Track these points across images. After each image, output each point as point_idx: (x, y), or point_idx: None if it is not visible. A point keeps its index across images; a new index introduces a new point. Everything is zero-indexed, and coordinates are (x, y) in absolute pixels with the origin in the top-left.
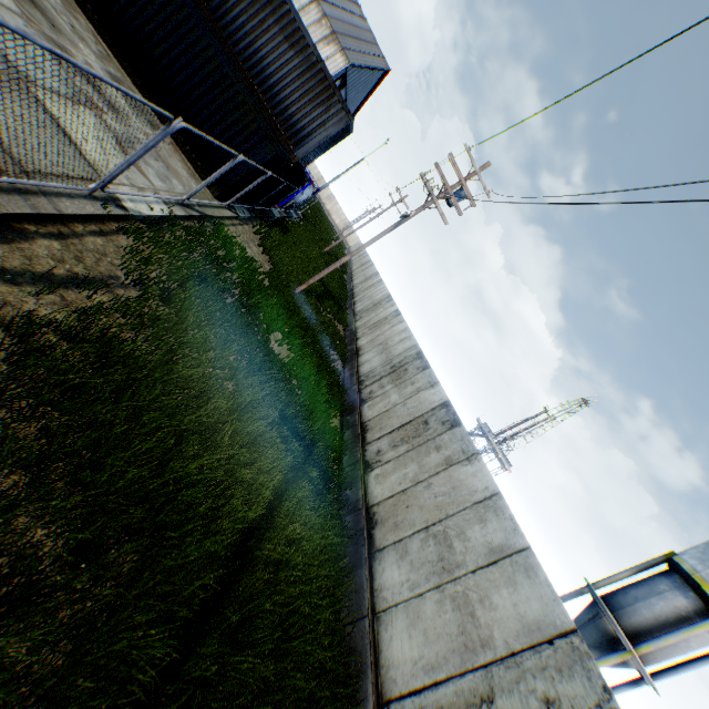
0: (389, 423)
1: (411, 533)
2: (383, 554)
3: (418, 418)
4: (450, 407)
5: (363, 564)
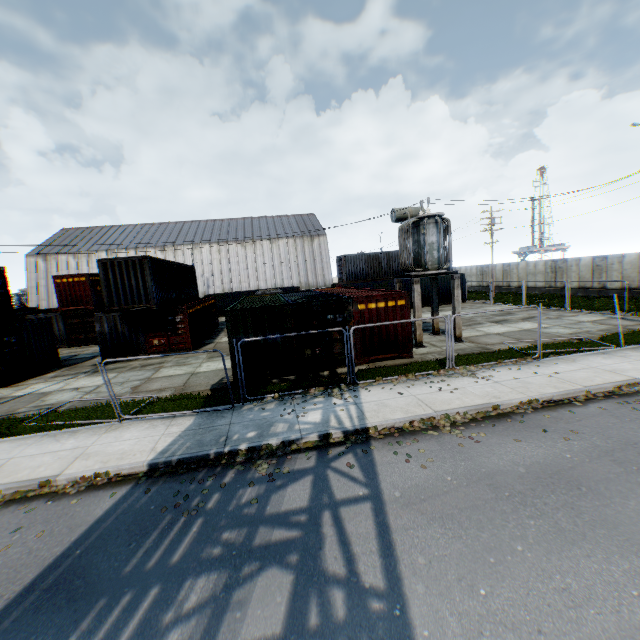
0: (586, 278)
1: (637, 277)
2: (639, 286)
3: (591, 268)
4: (595, 257)
5: (639, 292)
